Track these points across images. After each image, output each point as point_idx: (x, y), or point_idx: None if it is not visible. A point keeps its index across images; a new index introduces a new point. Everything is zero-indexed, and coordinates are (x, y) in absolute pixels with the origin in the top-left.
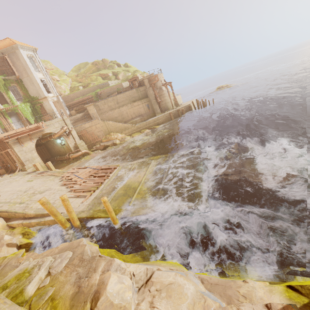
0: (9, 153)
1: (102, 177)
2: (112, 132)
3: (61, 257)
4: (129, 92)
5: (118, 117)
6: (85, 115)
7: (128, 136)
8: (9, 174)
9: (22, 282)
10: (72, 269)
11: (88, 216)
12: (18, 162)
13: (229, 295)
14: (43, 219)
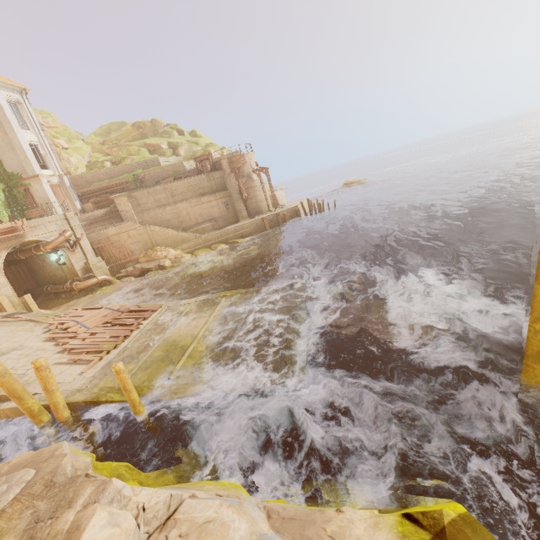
0: None
1: (128, 325)
2: (159, 246)
3: (10, 482)
4: (194, 178)
5: (172, 221)
6: (111, 213)
7: (188, 255)
8: None
9: None
10: (27, 504)
11: (89, 400)
12: None
13: (308, 536)
14: None
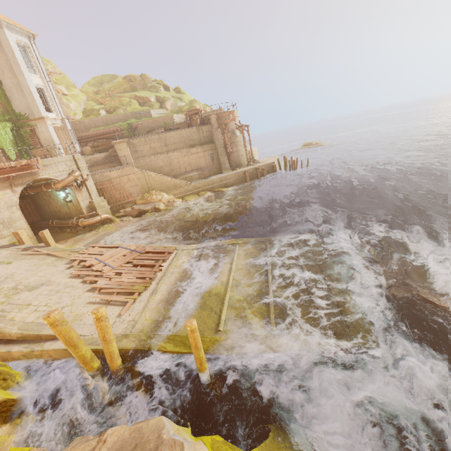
0: None
1: (149, 266)
2: (154, 190)
3: None
4: (185, 130)
5: (164, 168)
6: (110, 157)
7: (179, 200)
8: None
9: None
10: None
11: (140, 348)
12: None
13: None
14: (39, 345)
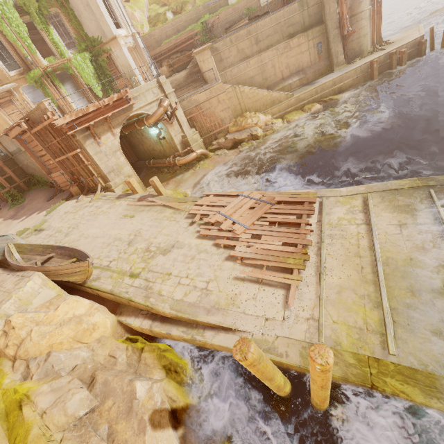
0: (81, 157)
1: (290, 224)
2: (248, 111)
3: None
4: (283, 11)
5: (255, 78)
6: (192, 75)
7: (278, 120)
8: (87, 196)
9: None
10: None
11: (355, 382)
12: (97, 174)
13: None
14: (199, 334)
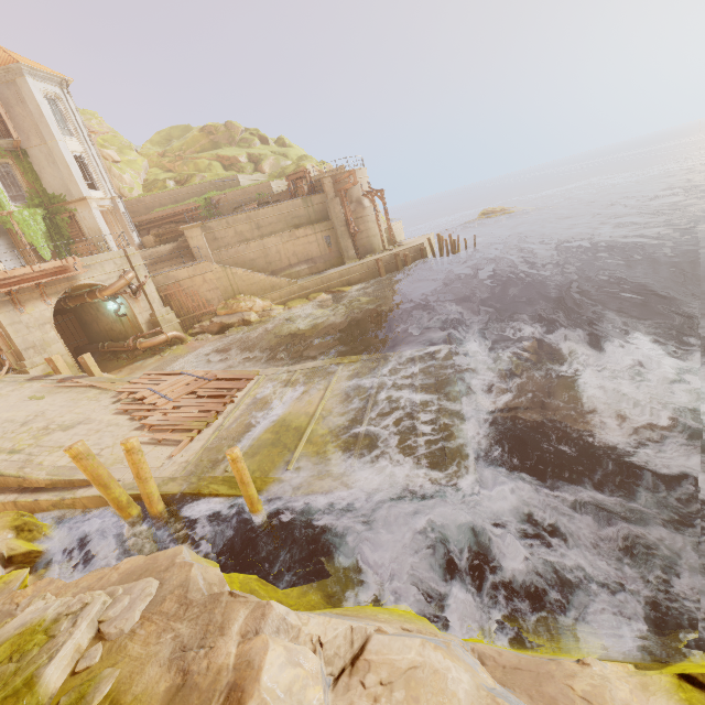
0: None
1: (218, 397)
2: (242, 294)
3: (130, 595)
4: (286, 204)
5: (257, 261)
6: (179, 249)
7: (279, 307)
8: None
9: (30, 657)
10: (163, 626)
11: (188, 492)
12: (8, 349)
13: (550, 695)
14: (71, 493)
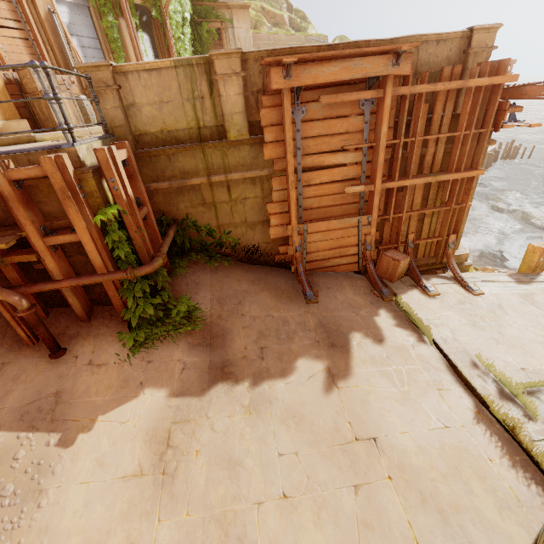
0: (472, 187)
1: None
2: None
3: None
4: None
5: None
6: None
7: None
8: (431, 282)
9: None
10: None
11: None
12: (454, 230)
13: None
14: None
